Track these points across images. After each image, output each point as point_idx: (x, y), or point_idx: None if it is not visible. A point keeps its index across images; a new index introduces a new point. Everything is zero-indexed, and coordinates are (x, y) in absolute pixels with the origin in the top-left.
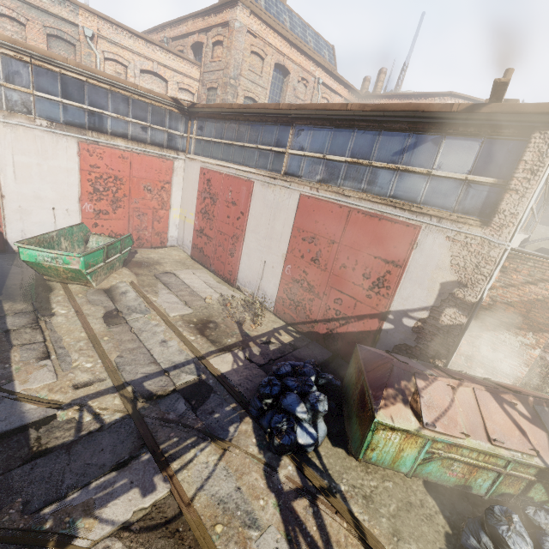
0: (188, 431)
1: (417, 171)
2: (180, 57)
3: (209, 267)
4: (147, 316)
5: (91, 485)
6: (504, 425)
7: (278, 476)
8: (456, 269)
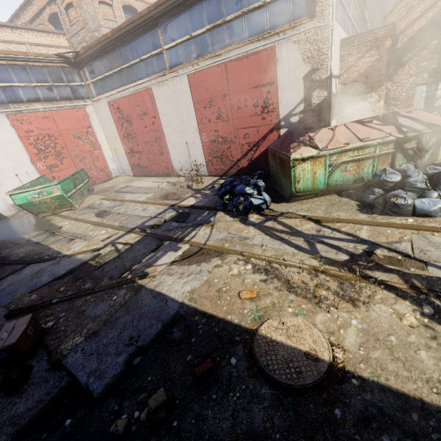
0: (185, 228)
1: (256, 7)
2: (45, 32)
3: (150, 174)
4: (124, 206)
5: (143, 261)
6: (368, 131)
7: (250, 221)
8: (308, 61)
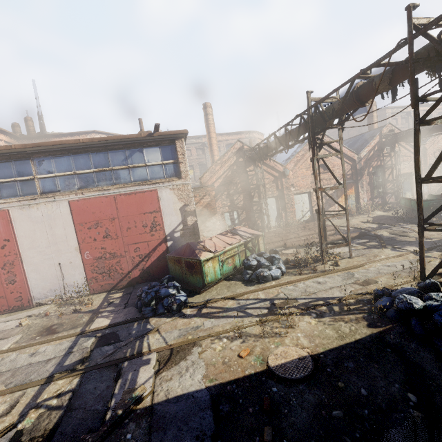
0: (131, 344)
1: (140, 166)
2: None
3: None
4: None
5: (116, 392)
6: (229, 239)
7: (188, 314)
8: (181, 200)
